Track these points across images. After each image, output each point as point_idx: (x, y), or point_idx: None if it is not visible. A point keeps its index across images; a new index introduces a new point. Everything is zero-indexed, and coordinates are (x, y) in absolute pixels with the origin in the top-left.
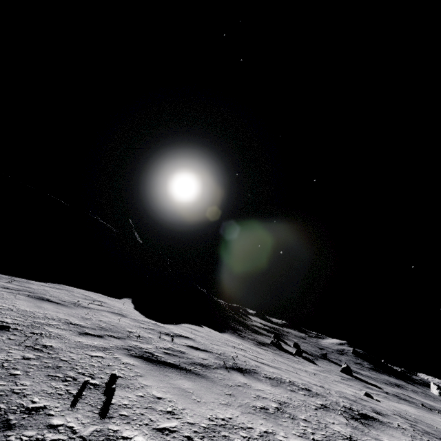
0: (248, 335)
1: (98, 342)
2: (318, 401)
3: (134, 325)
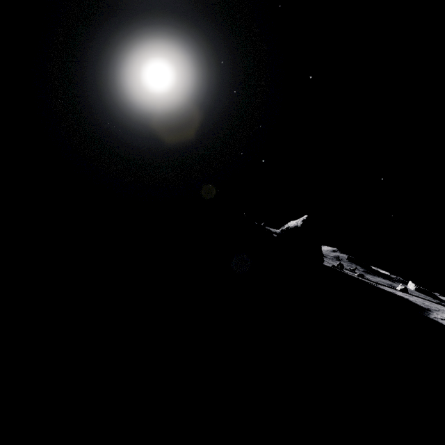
0: None
1: None
2: None
3: None
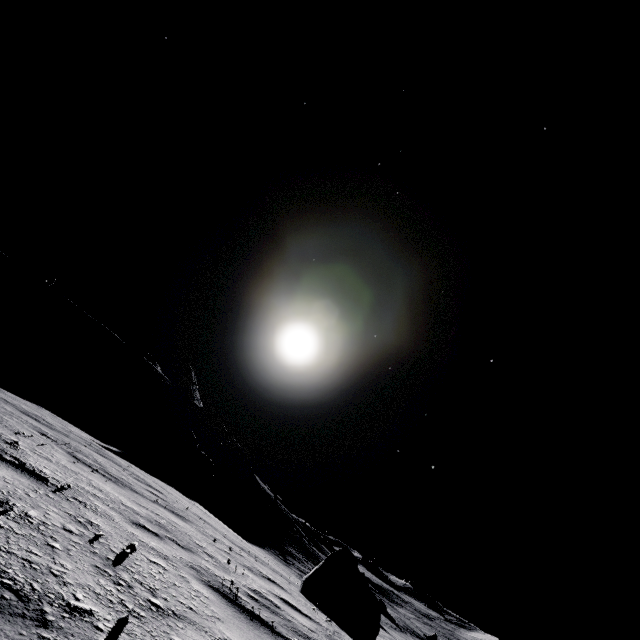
0: (303, 566)
1: (6, 402)
2: (129, 473)
3: (58, 425)
